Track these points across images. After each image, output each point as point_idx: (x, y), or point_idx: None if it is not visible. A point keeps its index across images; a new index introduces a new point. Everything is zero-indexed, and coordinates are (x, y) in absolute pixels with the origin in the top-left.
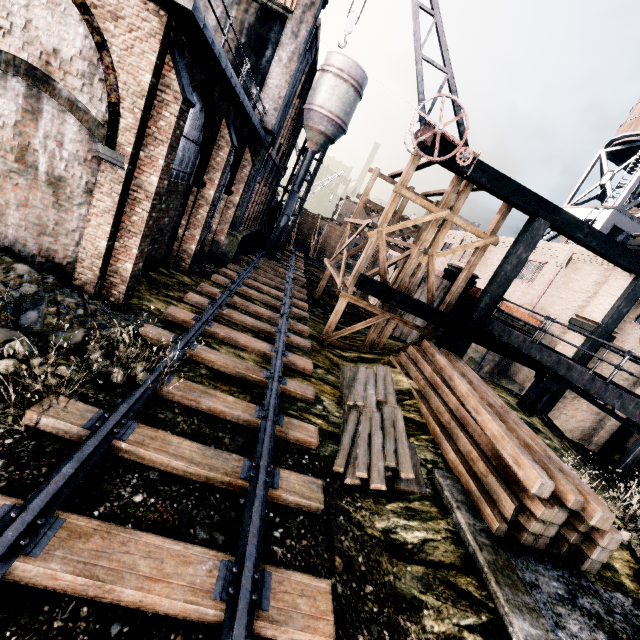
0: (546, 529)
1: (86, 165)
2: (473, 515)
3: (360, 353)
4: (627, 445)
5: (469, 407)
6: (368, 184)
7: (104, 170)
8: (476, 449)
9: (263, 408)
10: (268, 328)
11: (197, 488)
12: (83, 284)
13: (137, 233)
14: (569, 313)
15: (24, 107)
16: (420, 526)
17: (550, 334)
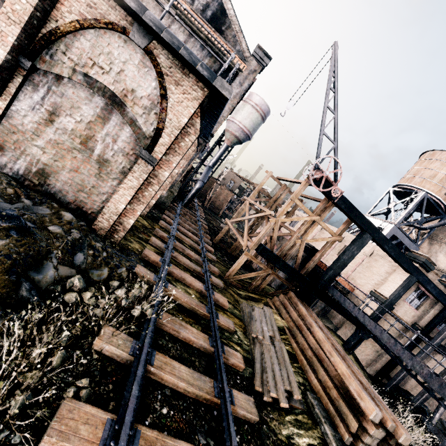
0: (372, 441)
1: (127, 157)
2: (333, 428)
3: (248, 292)
4: (389, 373)
5: (325, 349)
6: (264, 180)
7: (139, 163)
8: (330, 380)
9: (213, 339)
10: (199, 269)
11: (191, 402)
12: (99, 228)
13: (144, 202)
14: (369, 286)
15: (99, 114)
16: (305, 434)
17: (370, 307)
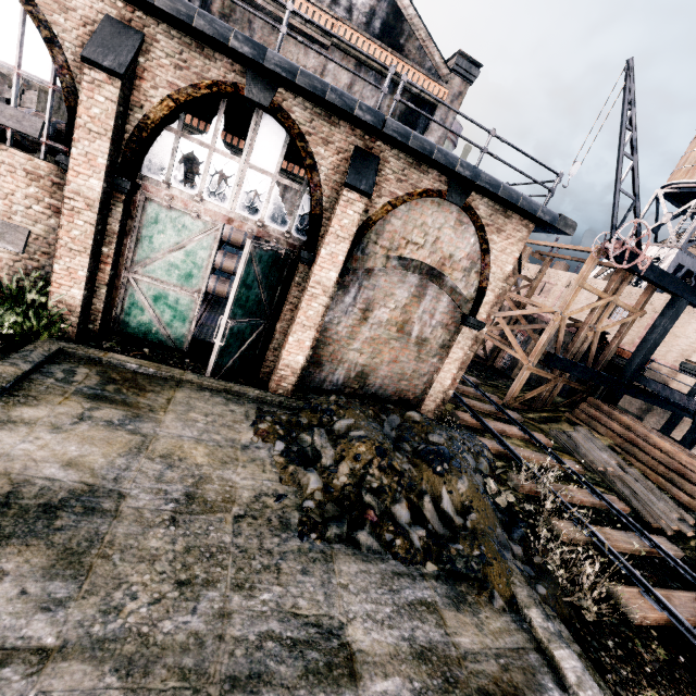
0: None
1: (446, 328)
2: None
3: (538, 412)
4: None
5: (682, 461)
6: None
7: (463, 332)
8: None
9: (593, 491)
10: (494, 409)
11: (639, 558)
12: (426, 412)
13: (462, 368)
14: (674, 355)
15: (413, 293)
16: None
17: None
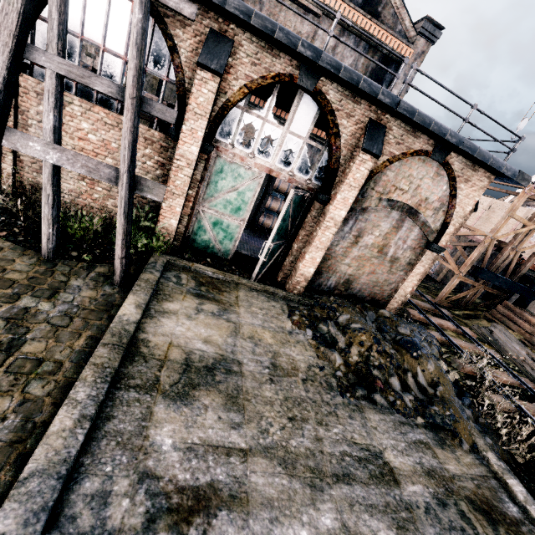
0: None
1: (413, 251)
2: None
3: (462, 310)
4: None
5: None
6: None
7: (426, 254)
8: None
9: (512, 374)
10: (431, 307)
11: None
12: (390, 310)
13: (420, 279)
14: None
15: (393, 225)
16: None
17: None
